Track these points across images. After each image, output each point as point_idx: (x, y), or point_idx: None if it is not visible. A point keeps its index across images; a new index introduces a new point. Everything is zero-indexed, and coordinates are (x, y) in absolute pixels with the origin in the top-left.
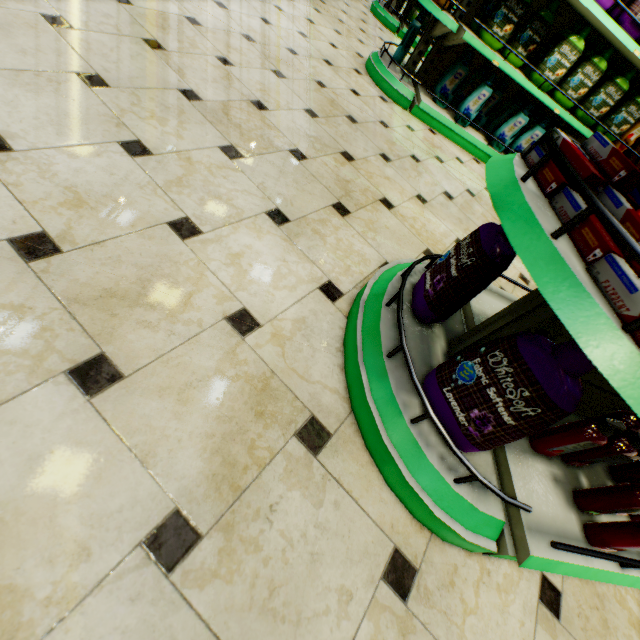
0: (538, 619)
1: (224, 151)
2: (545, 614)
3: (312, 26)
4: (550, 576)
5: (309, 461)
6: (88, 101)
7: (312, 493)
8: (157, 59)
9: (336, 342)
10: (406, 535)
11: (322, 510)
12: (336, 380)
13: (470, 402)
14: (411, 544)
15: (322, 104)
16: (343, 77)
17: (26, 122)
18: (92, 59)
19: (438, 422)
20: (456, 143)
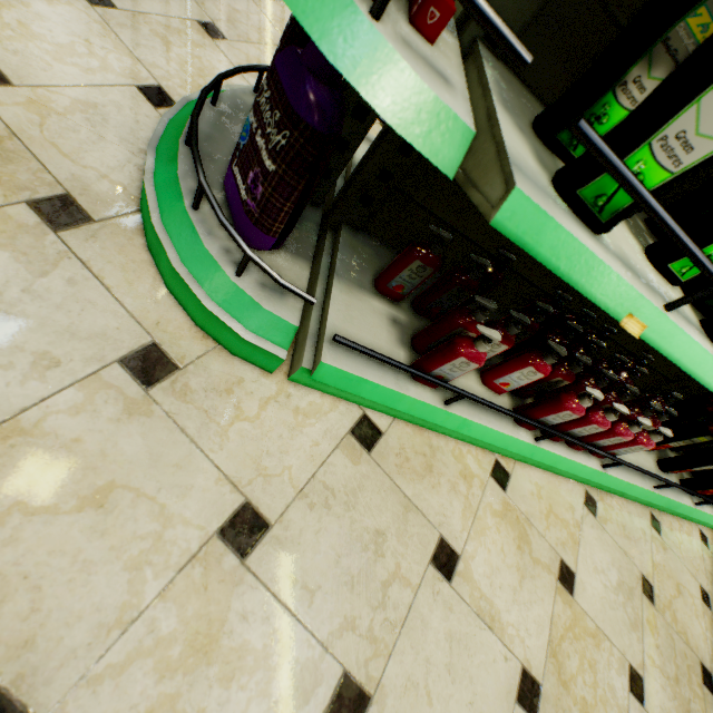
0: (341, 446)
1: None
2: (353, 444)
3: None
4: (375, 418)
5: (42, 233)
6: None
7: (33, 261)
8: None
9: (143, 144)
10: (177, 337)
11: (44, 281)
12: (126, 177)
13: (248, 166)
14: (181, 346)
15: None
16: None
17: None
18: None
19: (208, 189)
20: None
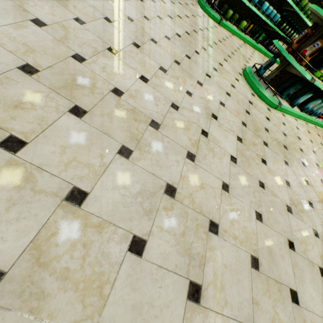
0: None
1: (316, 236)
2: None
3: (224, 69)
4: None
5: None
6: (303, 262)
7: None
8: (271, 196)
9: None
10: None
11: None
12: None
13: None
14: None
15: (279, 148)
16: (258, 109)
17: (319, 302)
18: (278, 229)
19: None
20: (289, 114)
